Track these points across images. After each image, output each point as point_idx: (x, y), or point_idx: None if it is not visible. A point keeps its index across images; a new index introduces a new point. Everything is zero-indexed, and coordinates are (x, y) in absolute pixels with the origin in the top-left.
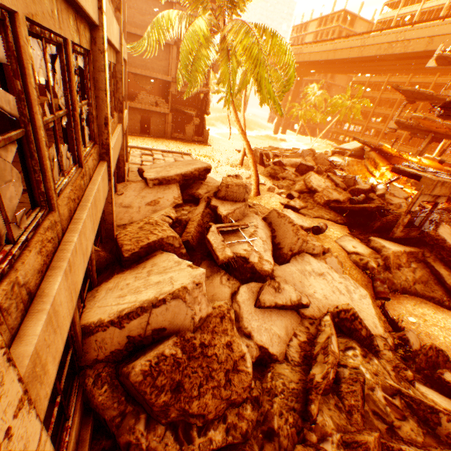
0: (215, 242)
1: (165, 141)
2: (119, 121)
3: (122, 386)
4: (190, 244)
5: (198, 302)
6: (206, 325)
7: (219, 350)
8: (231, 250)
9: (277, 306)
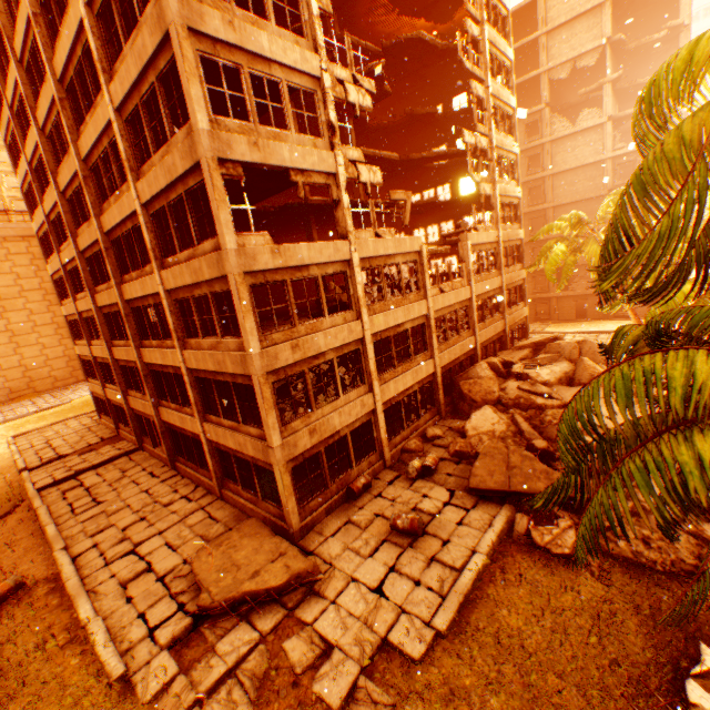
0: (514, 367)
1: (601, 323)
2: (502, 318)
3: (460, 394)
4: (510, 372)
5: (479, 370)
6: (483, 380)
7: (484, 386)
8: (519, 370)
9: (531, 392)
